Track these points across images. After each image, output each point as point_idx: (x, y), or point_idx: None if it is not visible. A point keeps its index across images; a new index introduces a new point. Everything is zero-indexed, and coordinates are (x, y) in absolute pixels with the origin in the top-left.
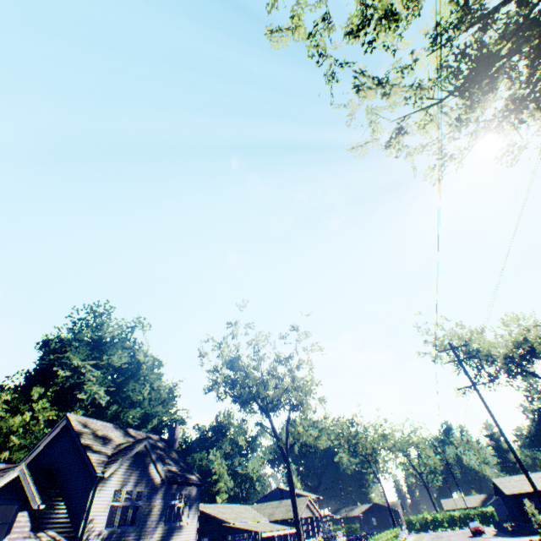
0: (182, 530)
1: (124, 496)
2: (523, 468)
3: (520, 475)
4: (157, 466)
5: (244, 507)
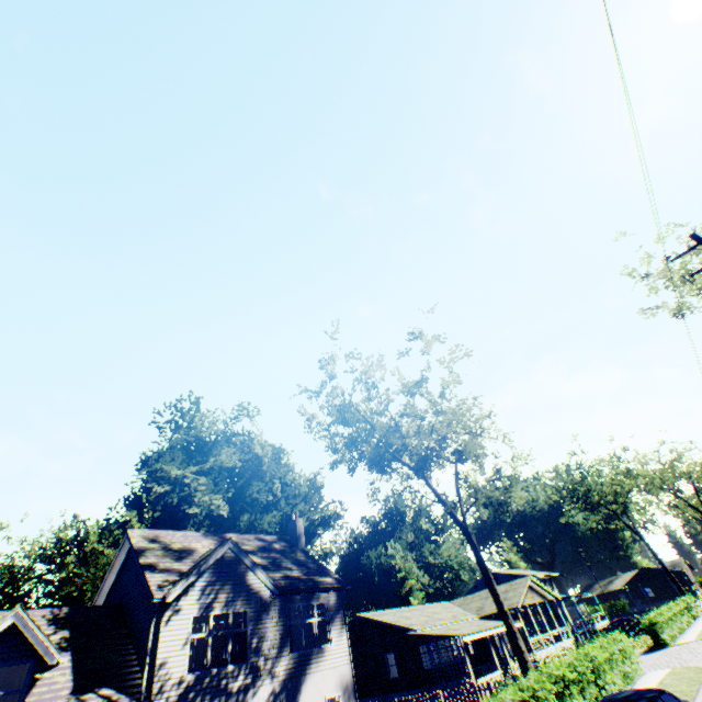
0: (323, 654)
1: (212, 624)
2: None
3: None
4: (257, 574)
5: (441, 606)
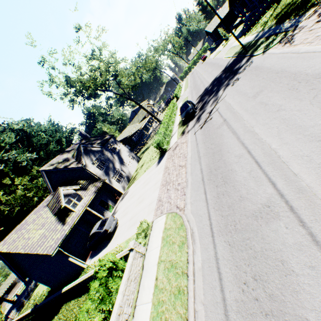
0: (121, 150)
1: (96, 162)
2: (220, 18)
3: (215, 17)
4: (94, 147)
5: (128, 128)
